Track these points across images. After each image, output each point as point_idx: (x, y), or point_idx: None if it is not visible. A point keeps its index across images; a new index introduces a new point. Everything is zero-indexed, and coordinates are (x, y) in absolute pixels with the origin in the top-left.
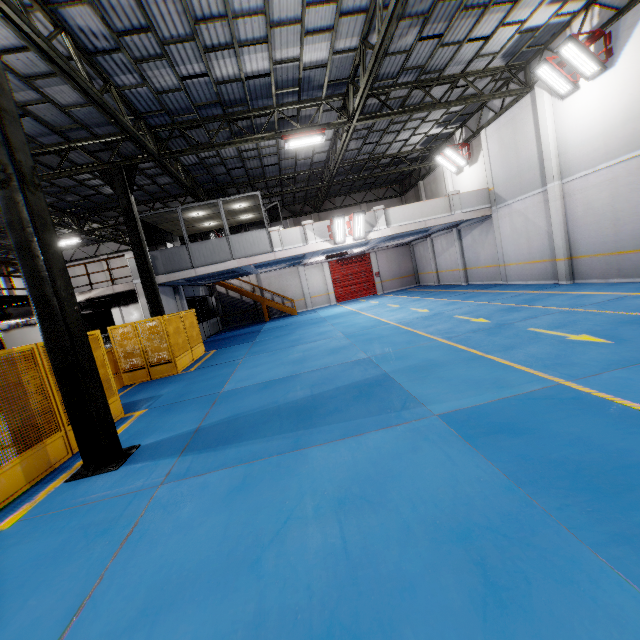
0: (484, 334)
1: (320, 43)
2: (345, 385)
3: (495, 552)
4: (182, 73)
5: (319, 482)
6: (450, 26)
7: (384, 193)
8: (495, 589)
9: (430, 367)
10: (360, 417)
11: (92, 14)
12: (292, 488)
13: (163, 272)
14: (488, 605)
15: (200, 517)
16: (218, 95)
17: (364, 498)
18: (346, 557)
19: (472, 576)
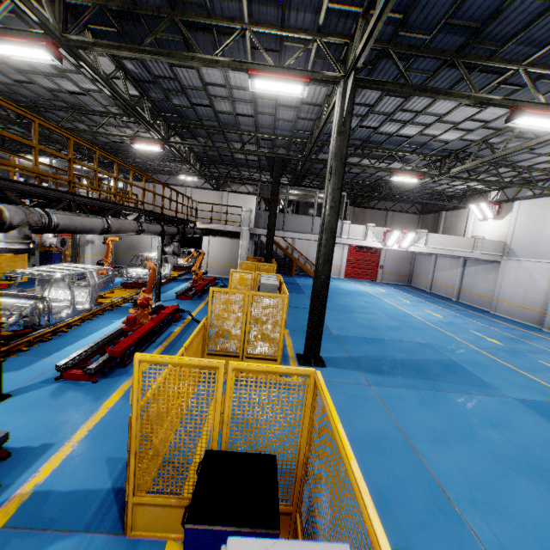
0: (506, 354)
1: (456, 133)
2: (430, 359)
3: None
4: (362, 124)
5: (470, 412)
6: (542, 147)
7: (408, 208)
8: None
9: (483, 366)
10: (462, 384)
11: None
12: (457, 410)
13: (262, 227)
14: None
15: (417, 409)
16: (369, 137)
17: (503, 426)
18: (515, 445)
19: None
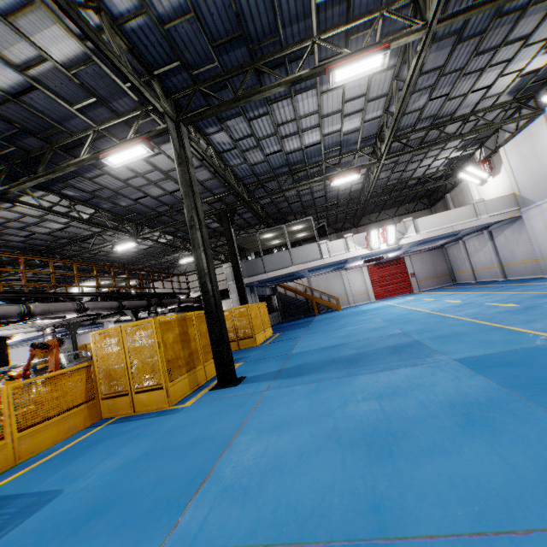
0: (509, 314)
1: (354, 119)
2: (383, 347)
3: (477, 410)
4: (267, 152)
5: (365, 388)
6: (453, 87)
7: (414, 207)
8: (472, 421)
9: (454, 335)
10: (394, 362)
11: (225, 134)
12: (348, 391)
13: (246, 276)
14: (466, 426)
15: (293, 401)
16: (287, 160)
17: (395, 393)
18: (383, 412)
19: (459, 418)
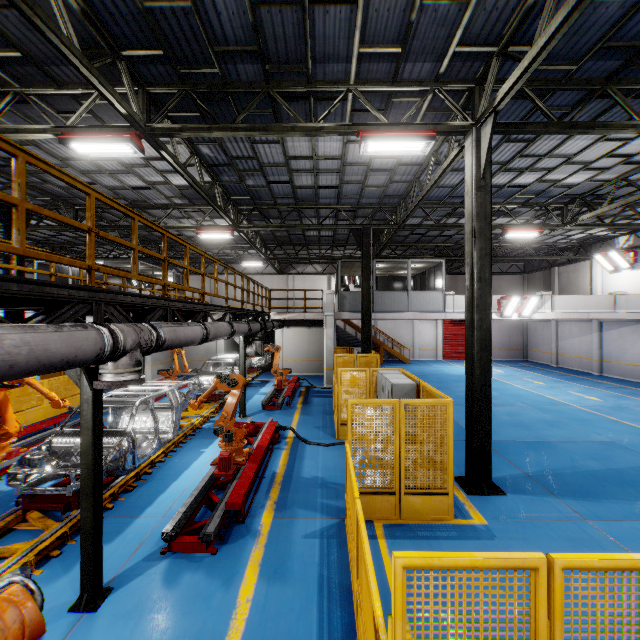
0: None
1: (585, 174)
2: (635, 467)
3: None
4: None
5: None
6: None
7: (508, 268)
8: None
9: None
10: None
11: None
12: None
13: (348, 310)
14: None
15: None
16: None
17: None
18: None
19: None
